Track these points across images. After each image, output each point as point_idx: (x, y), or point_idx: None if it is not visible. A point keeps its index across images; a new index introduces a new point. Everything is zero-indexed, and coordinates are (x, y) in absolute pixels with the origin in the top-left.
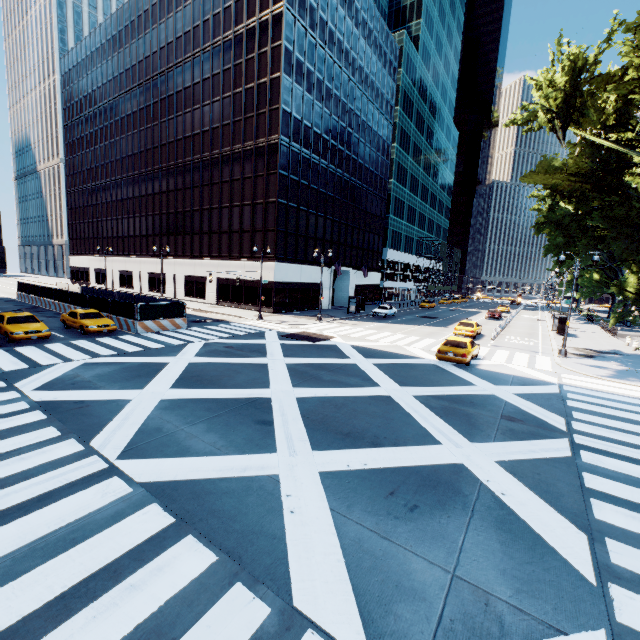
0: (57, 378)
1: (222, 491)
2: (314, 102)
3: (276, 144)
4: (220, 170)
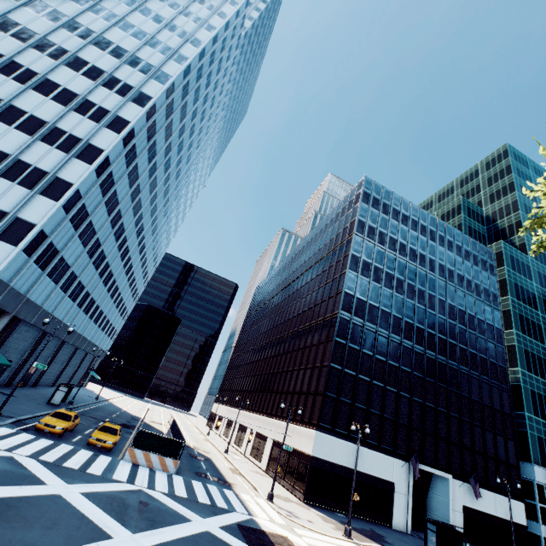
0: None
1: None
2: (382, 288)
3: (336, 317)
4: (300, 340)
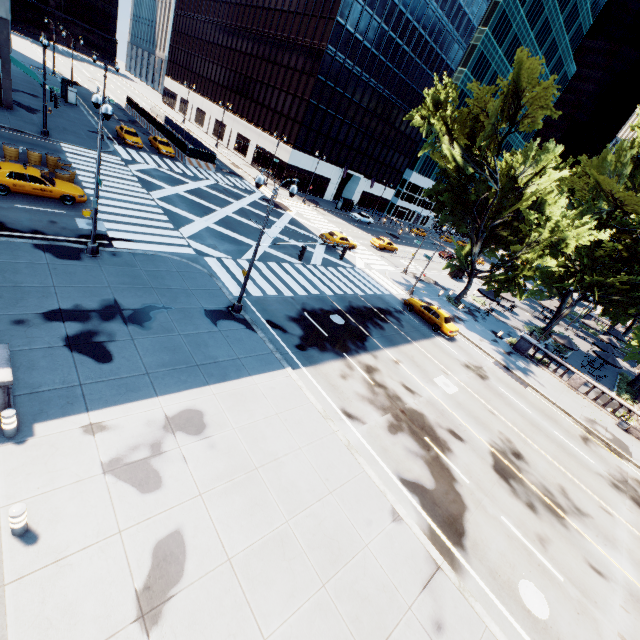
0: (143, 170)
1: (179, 216)
2: (373, 17)
3: (323, 52)
4: (283, 54)
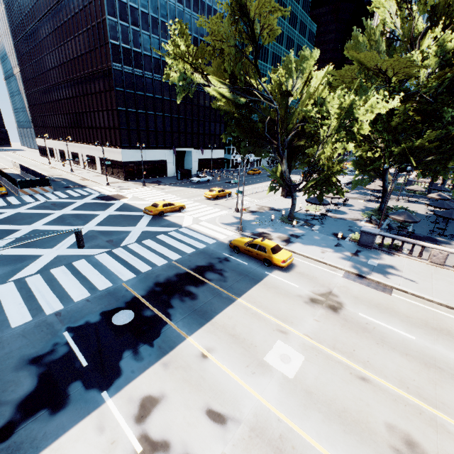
0: None
1: None
2: (141, 32)
3: (111, 69)
4: (90, 85)
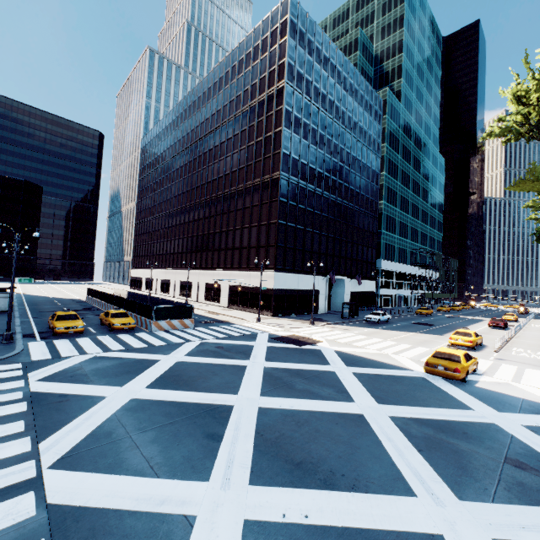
0: (64, 370)
1: (123, 532)
2: (309, 145)
3: (277, 178)
4: (235, 201)
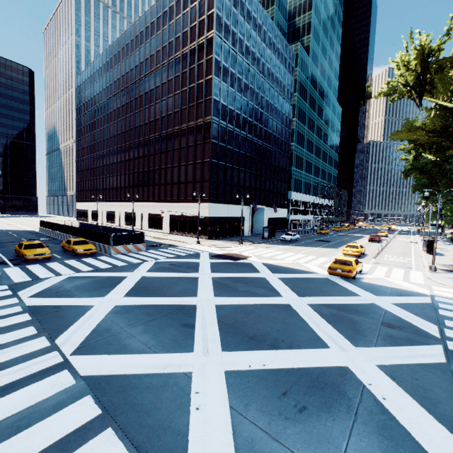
0: (47, 288)
1: (144, 386)
2: (236, 93)
3: (209, 122)
4: (172, 142)
